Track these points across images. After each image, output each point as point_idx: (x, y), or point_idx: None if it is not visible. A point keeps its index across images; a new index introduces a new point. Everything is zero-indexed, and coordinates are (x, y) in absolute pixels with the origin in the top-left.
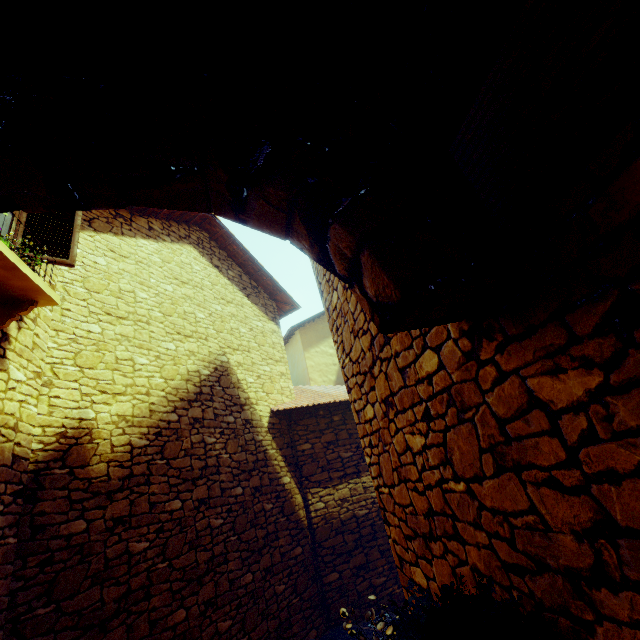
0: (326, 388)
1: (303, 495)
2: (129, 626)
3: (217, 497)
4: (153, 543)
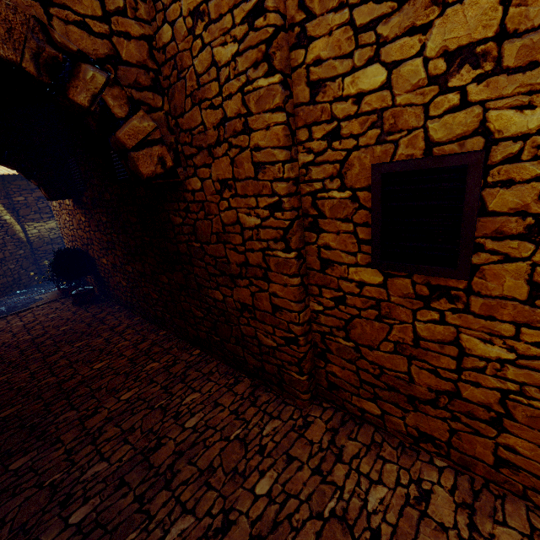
0: None
1: (22, 226)
2: None
3: None
4: None
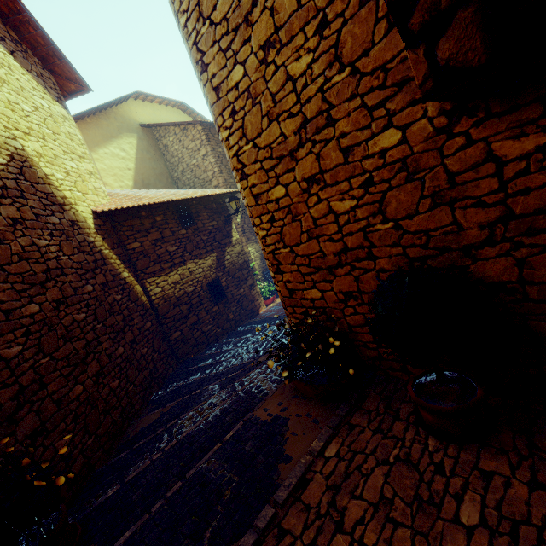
0: (134, 192)
1: (141, 285)
2: (37, 411)
3: (72, 296)
4: (26, 346)
